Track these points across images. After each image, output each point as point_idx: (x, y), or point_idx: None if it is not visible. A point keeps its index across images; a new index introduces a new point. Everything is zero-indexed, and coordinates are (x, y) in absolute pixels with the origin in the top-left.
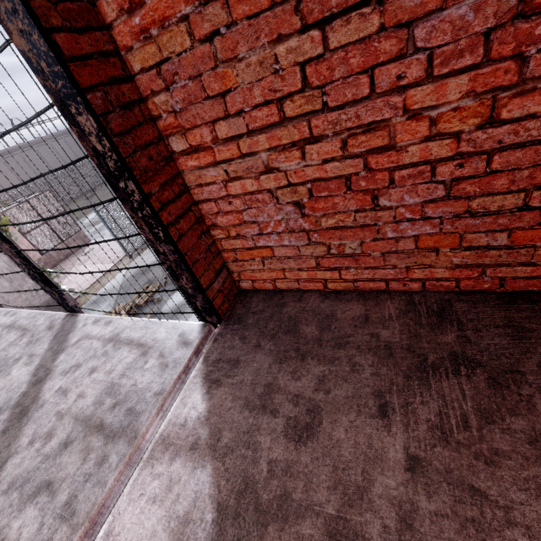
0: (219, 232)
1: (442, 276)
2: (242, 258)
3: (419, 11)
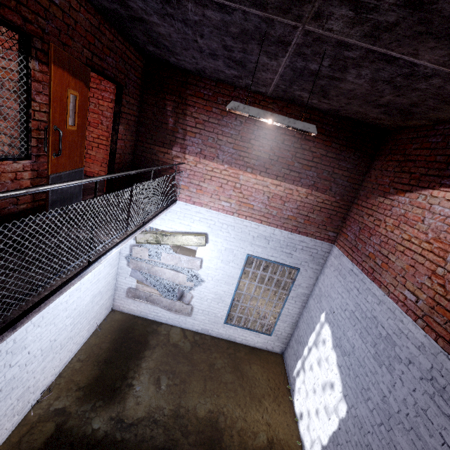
0: None
1: None
2: None
3: None
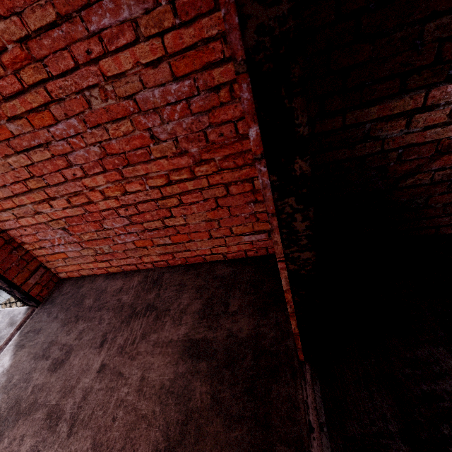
0: (28, 246)
1: (159, 260)
2: (51, 260)
3: (66, 151)
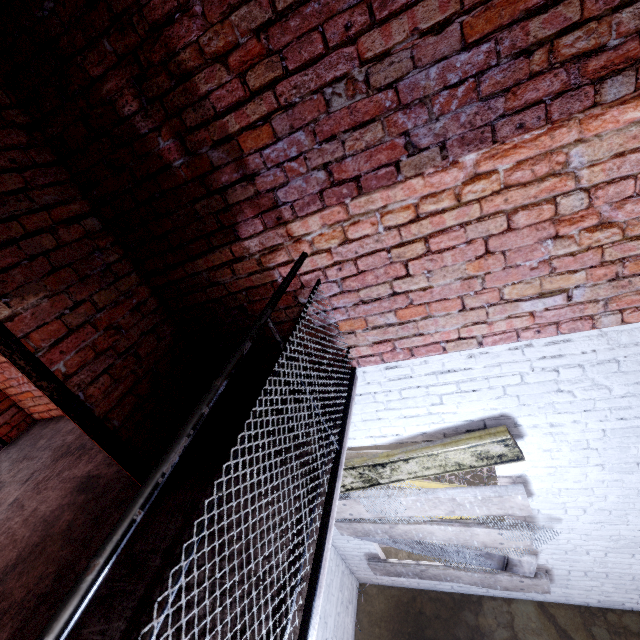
0: (1, 385)
1: None
2: (22, 399)
3: None
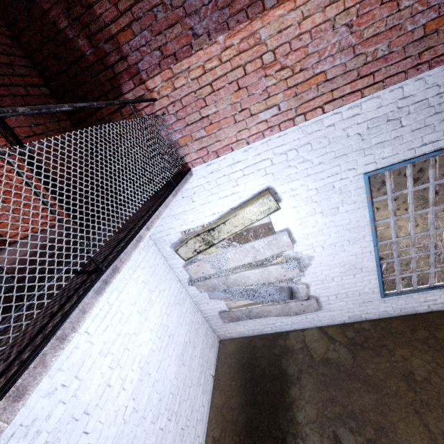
0: None
1: None
2: (2, 227)
3: None
